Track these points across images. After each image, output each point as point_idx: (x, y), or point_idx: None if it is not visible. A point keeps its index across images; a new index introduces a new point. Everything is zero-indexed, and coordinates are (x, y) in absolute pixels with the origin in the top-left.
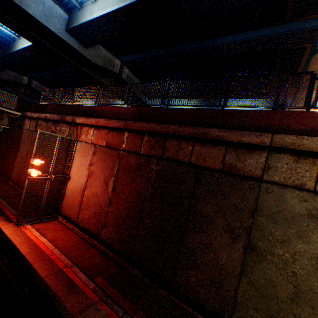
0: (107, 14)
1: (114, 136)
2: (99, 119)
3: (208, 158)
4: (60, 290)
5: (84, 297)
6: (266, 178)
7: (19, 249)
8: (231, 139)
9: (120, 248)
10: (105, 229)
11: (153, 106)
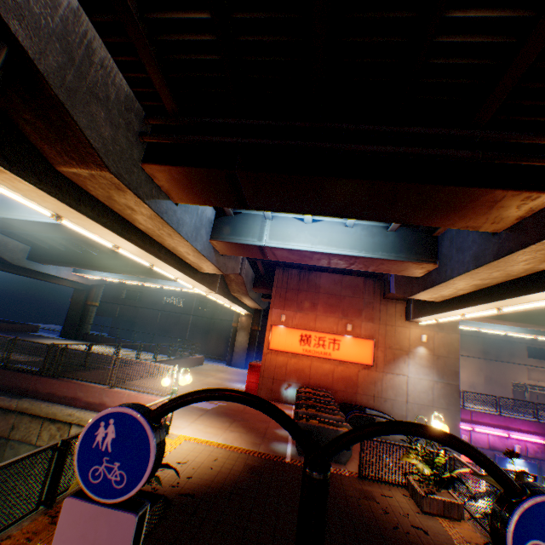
0: None
1: None
2: None
3: None
4: None
5: None
6: (13, 436)
7: None
8: None
9: None
10: None
11: (57, 272)
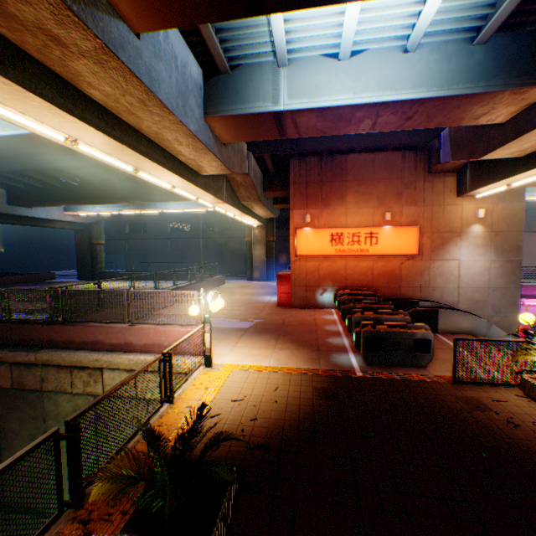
0: None
1: None
2: None
3: (1, 377)
4: None
5: None
6: (46, 388)
7: None
8: (10, 360)
9: None
10: None
11: (48, 215)
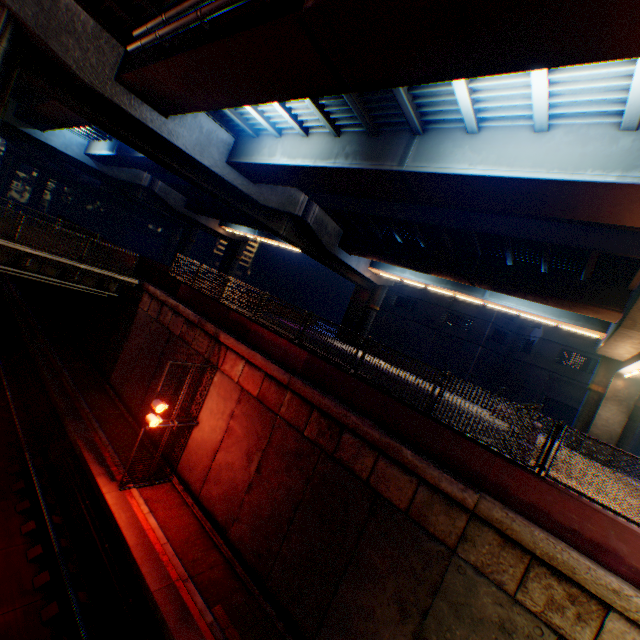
0: (295, 166)
1: (271, 388)
2: (254, 351)
3: (393, 486)
4: (172, 617)
5: (198, 635)
6: (460, 550)
7: (124, 535)
8: (426, 477)
9: (253, 562)
10: (236, 524)
11: (356, 265)
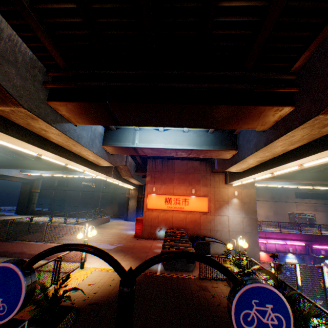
0: None
1: None
2: None
3: None
4: None
5: None
6: None
7: None
8: None
9: None
10: None
11: (9, 173)
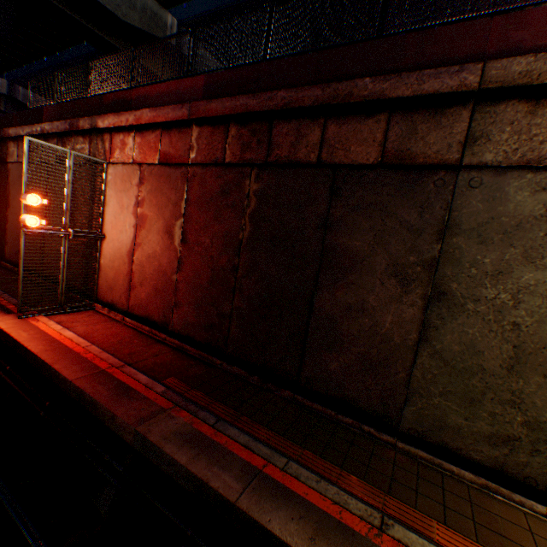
0: None
1: (172, 142)
2: (140, 111)
3: (354, 146)
4: (104, 396)
5: (146, 404)
6: (469, 160)
7: (26, 348)
8: (399, 94)
9: (207, 339)
10: (176, 313)
11: None
